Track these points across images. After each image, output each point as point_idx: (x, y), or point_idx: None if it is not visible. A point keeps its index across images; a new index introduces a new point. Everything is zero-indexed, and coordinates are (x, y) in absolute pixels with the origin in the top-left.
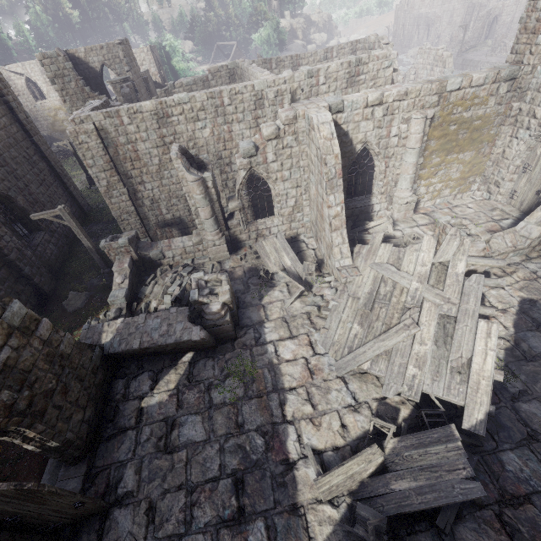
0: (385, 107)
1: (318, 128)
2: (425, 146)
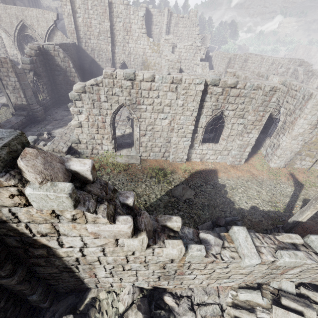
0: (312, 73)
1: (298, 71)
2: (317, 88)
